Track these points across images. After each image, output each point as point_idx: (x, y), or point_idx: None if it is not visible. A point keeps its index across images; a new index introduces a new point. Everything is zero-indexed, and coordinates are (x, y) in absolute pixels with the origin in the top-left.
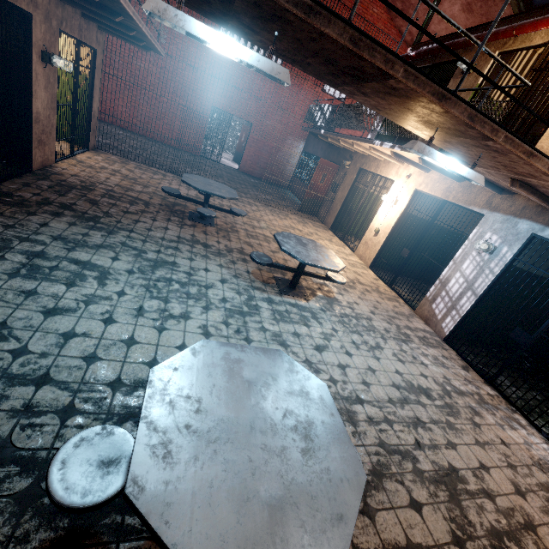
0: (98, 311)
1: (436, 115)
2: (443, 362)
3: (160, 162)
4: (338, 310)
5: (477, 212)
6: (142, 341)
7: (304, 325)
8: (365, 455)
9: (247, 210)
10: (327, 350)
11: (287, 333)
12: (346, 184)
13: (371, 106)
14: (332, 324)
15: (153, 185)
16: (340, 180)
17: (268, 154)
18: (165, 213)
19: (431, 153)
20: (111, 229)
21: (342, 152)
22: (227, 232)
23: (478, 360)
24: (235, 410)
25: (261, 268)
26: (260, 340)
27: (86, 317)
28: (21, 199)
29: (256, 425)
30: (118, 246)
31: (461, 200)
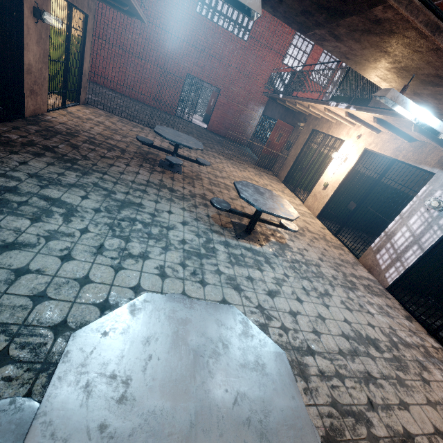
0: (57, 248)
1: (419, 56)
2: (387, 311)
3: (140, 118)
4: (289, 255)
5: (427, 170)
6: (97, 281)
7: (258, 269)
8: (318, 417)
9: (211, 162)
10: (279, 295)
11: (241, 277)
12: (299, 143)
13: (339, 55)
14: (284, 269)
15: (131, 136)
16: (293, 139)
17: (233, 116)
18: (138, 159)
19: (404, 103)
20: (86, 170)
21: (297, 115)
22: (192, 179)
23: (419, 310)
24: (172, 395)
25: (220, 213)
26: (215, 283)
27: (43, 253)
28: (8, 139)
29: (198, 419)
30: (90, 186)
31: (411, 159)
